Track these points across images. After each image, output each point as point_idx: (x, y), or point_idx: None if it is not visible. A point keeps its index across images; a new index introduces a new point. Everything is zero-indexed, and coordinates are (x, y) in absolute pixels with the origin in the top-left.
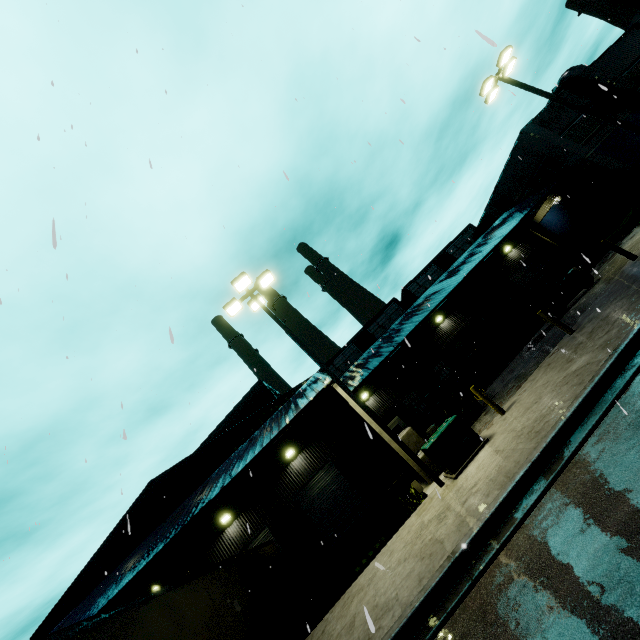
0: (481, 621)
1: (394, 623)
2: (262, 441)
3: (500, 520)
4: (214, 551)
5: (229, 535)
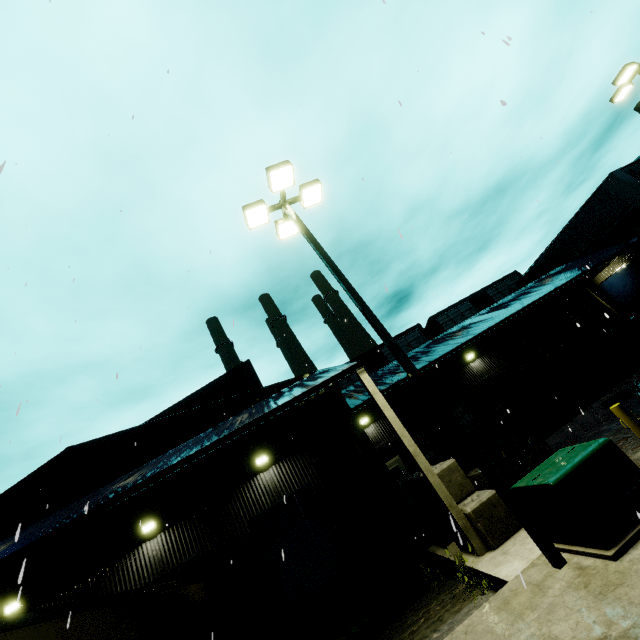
0: None
1: None
2: (235, 424)
3: None
4: (117, 570)
5: (146, 552)
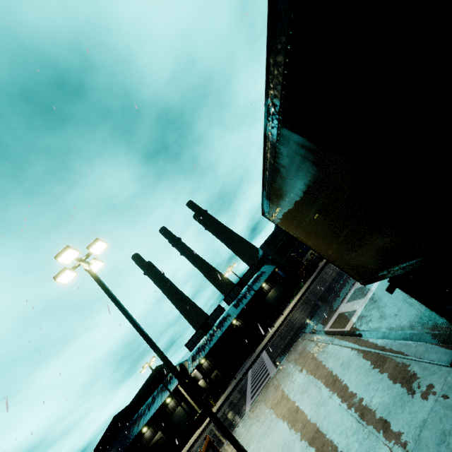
0: None
1: None
2: (156, 405)
3: (190, 449)
4: (141, 443)
5: (146, 436)
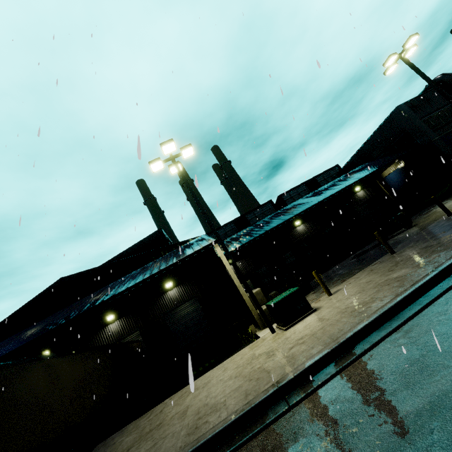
0: (293, 440)
1: (220, 422)
2: (151, 270)
3: (320, 368)
4: (96, 337)
5: (110, 329)
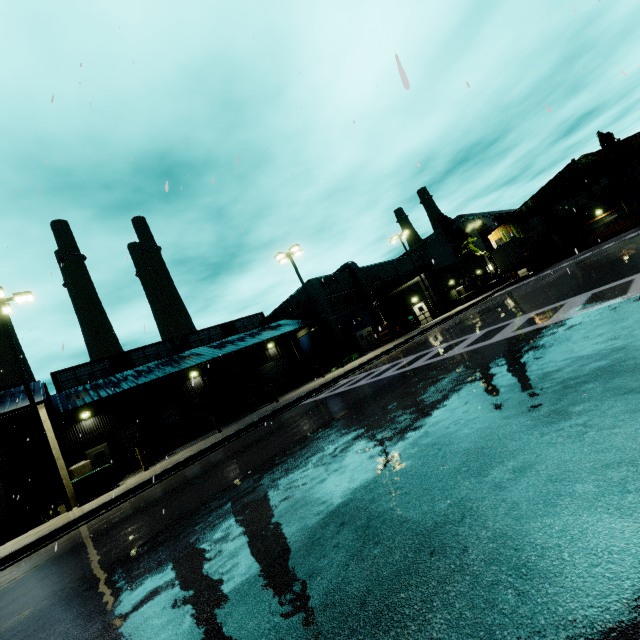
0: None
1: None
2: None
3: (59, 533)
4: None
5: None
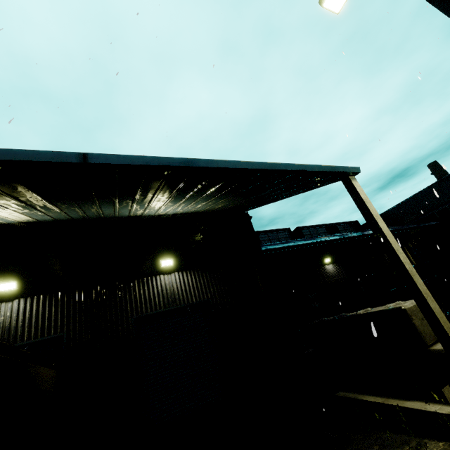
0: None
1: None
2: None
3: None
4: None
5: None
